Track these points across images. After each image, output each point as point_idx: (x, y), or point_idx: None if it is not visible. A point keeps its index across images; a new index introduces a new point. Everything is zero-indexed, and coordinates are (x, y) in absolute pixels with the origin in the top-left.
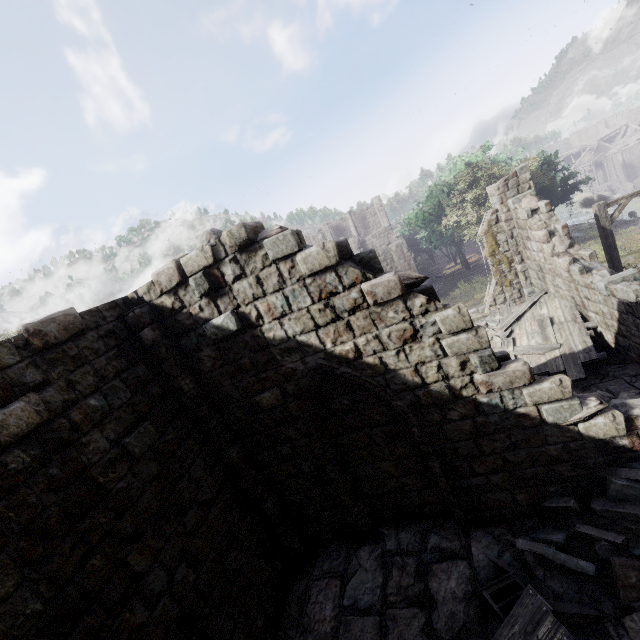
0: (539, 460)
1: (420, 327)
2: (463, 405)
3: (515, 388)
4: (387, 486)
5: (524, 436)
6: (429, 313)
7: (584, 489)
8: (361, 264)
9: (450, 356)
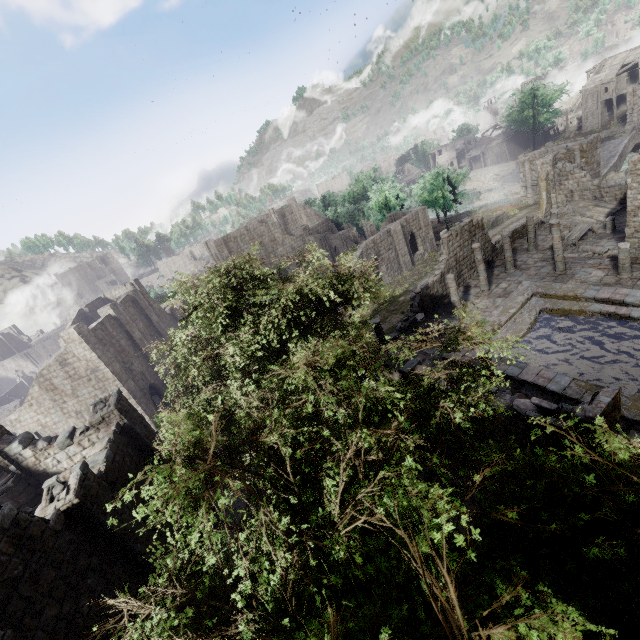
0: None
1: None
2: None
3: None
4: None
5: None
6: None
7: None
8: None
9: None
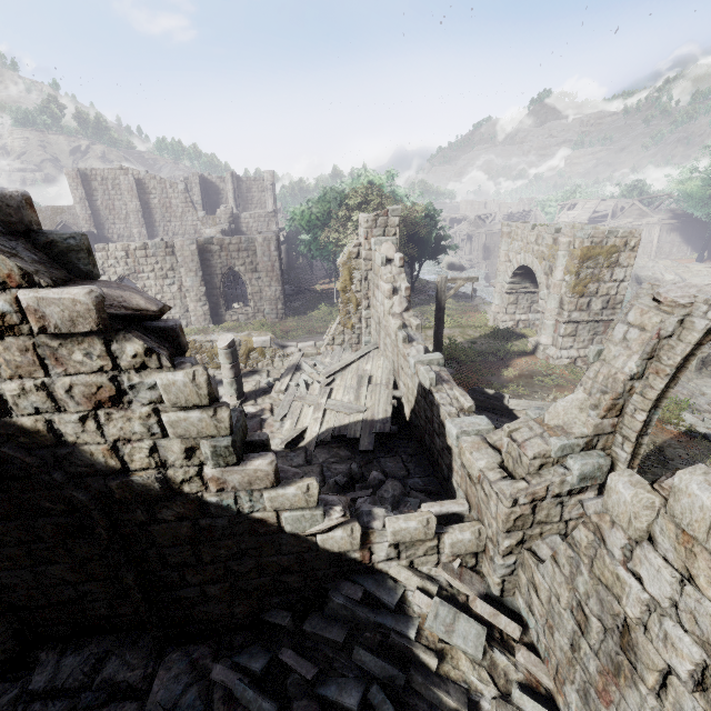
0: (268, 570)
1: (129, 388)
2: (183, 503)
3: (255, 489)
4: (57, 595)
5: (256, 544)
6: (147, 370)
7: (308, 600)
8: (49, 252)
9: (172, 438)
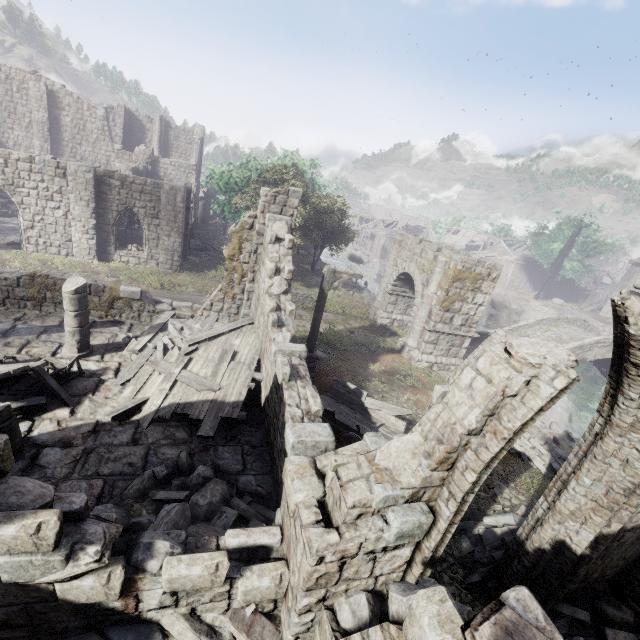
0: None
1: None
2: None
3: None
4: None
5: None
6: None
7: None
8: None
9: None
